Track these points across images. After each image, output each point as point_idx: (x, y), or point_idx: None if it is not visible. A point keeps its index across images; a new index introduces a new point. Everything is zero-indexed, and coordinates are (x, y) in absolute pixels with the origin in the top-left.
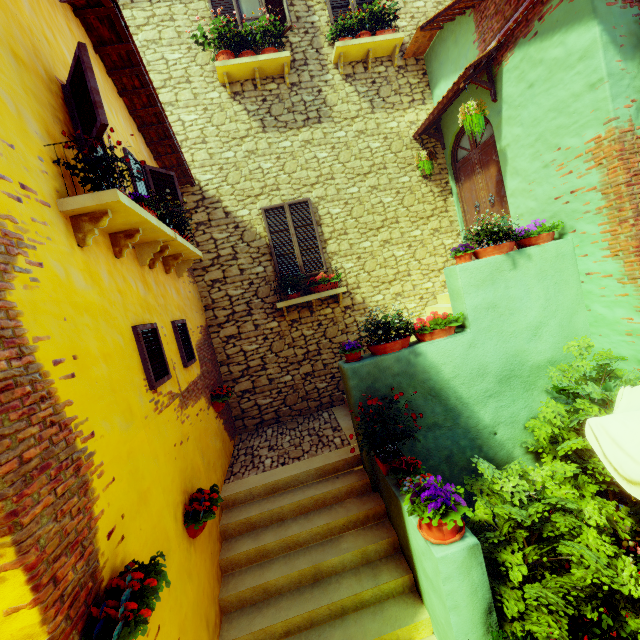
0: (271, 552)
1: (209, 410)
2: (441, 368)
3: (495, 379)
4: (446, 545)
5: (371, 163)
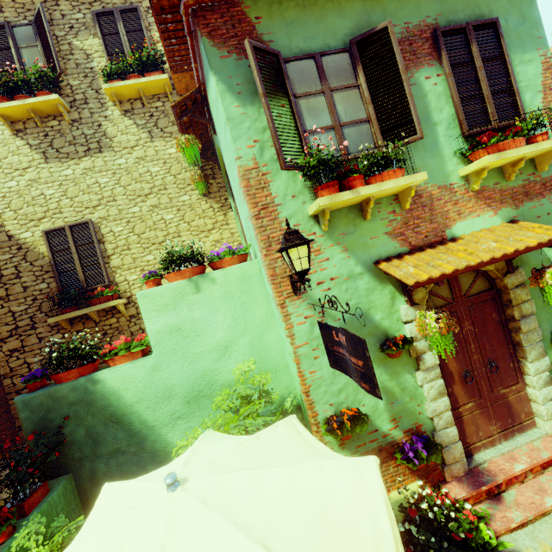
0: None
1: None
2: (123, 393)
3: (183, 400)
4: None
5: (152, 185)
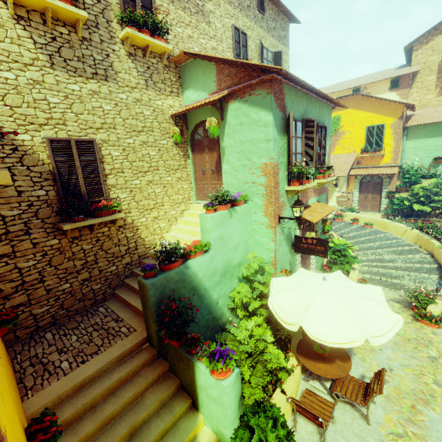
0: (91, 436)
1: None
2: (198, 273)
3: (220, 275)
4: (228, 378)
5: (143, 125)
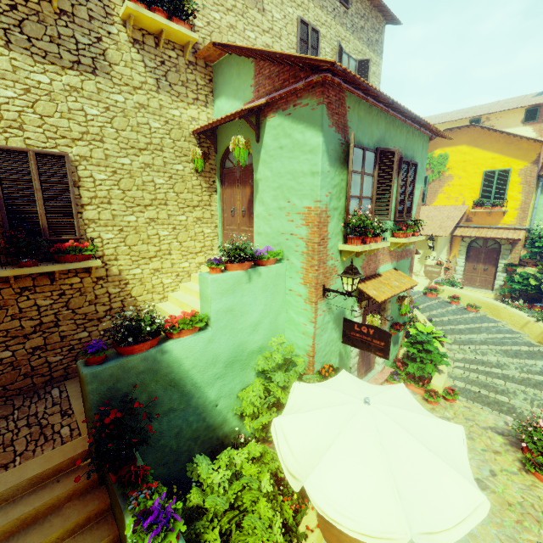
0: None
1: None
2: (183, 361)
3: (223, 365)
4: None
5: (148, 141)
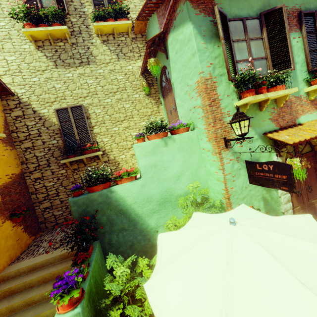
0: (16, 308)
1: (4, 223)
2: (126, 199)
3: (157, 203)
4: (62, 314)
5: (118, 87)
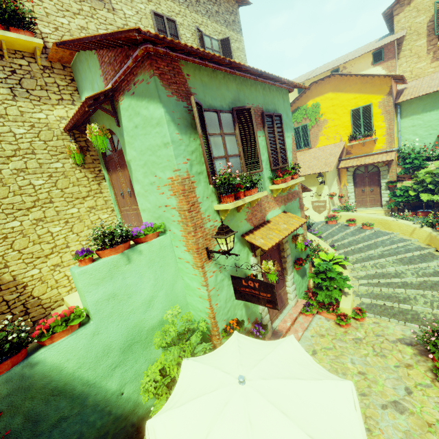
0: None
1: None
2: (64, 365)
3: (119, 352)
4: None
5: (16, 147)
